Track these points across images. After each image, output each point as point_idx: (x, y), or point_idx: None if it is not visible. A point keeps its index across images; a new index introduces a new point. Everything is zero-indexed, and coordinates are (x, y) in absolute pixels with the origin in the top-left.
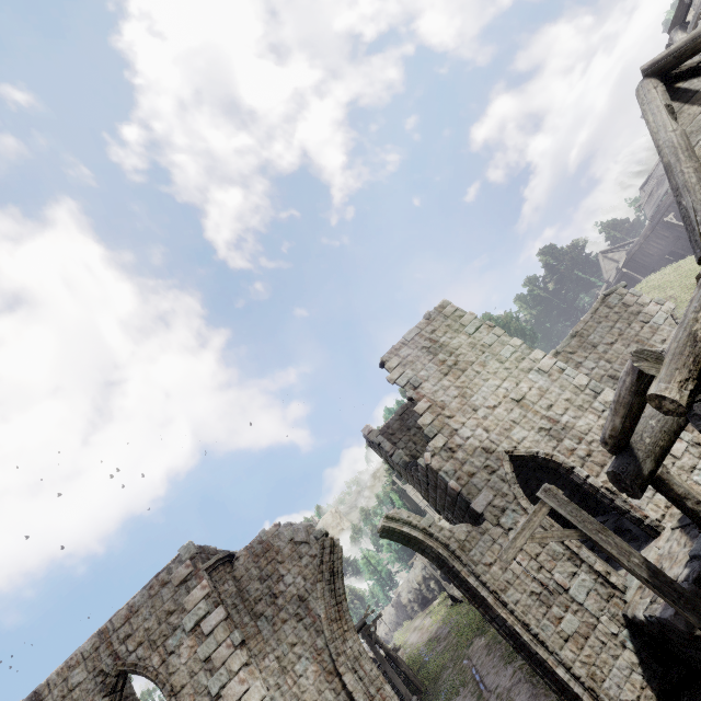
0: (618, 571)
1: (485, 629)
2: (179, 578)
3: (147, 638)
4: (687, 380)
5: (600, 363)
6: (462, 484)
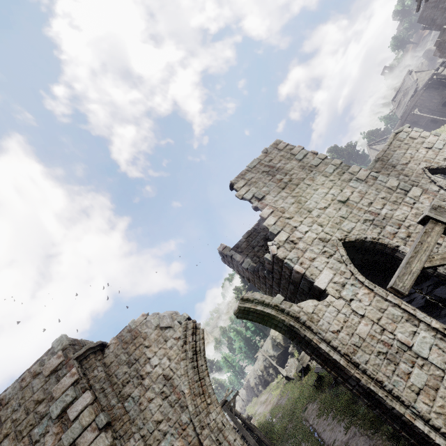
0: None
1: (316, 396)
2: (49, 369)
3: (13, 429)
4: None
5: (400, 177)
6: (305, 267)
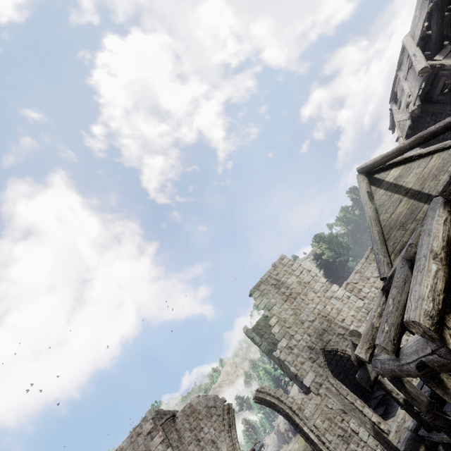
0: (389, 419)
1: None
2: (146, 431)
3: None
4: (368, 348)
5: (372, 289)
6: (298, 369)
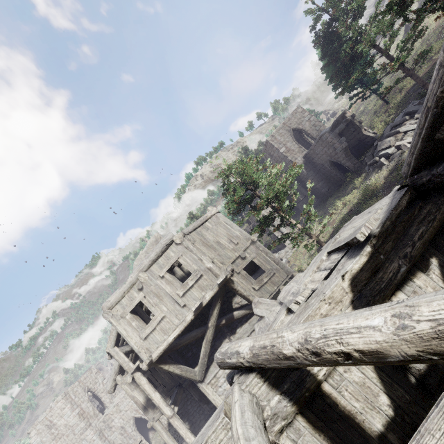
0: None
1: None
2: None
3: None
4: None
5: (120, 420)
6: None
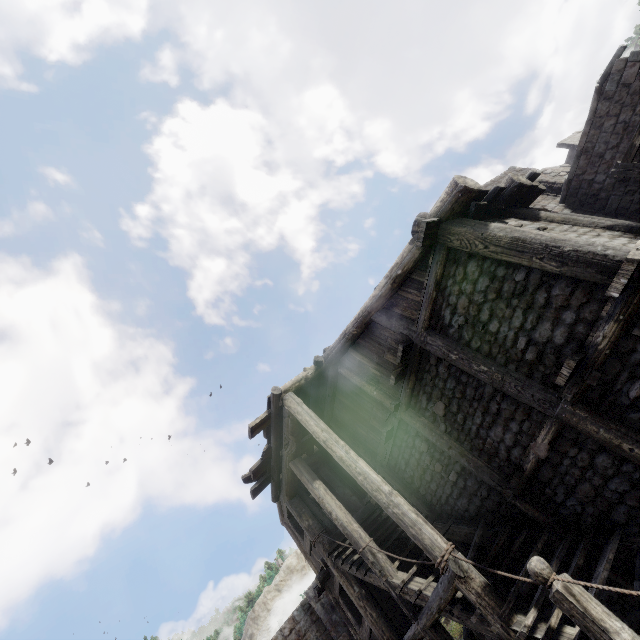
0: None
1: None
2: (518, 169)
3: None
4: None
5: None
6: None
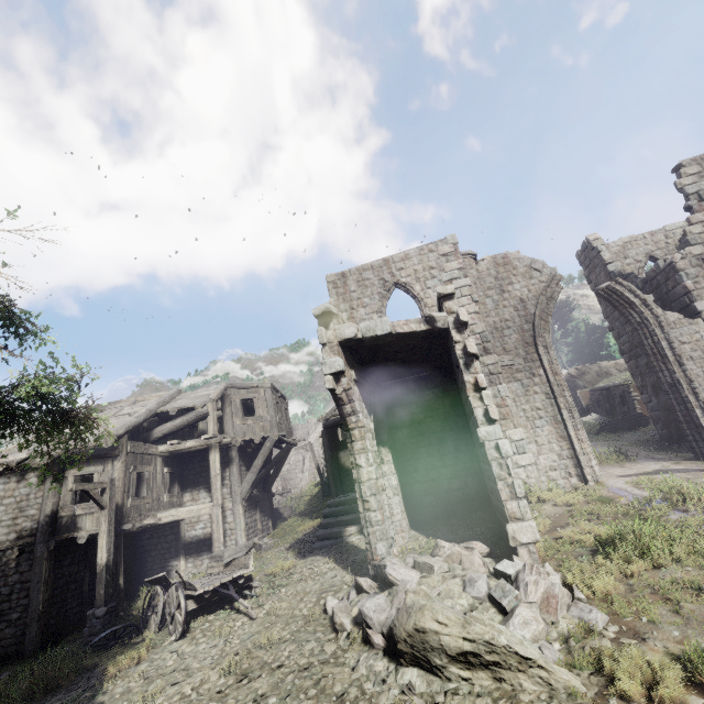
0: None
1: None
2: (443, 252)
3: (414, 274)
4: None
5: None
6: (697, 288)
